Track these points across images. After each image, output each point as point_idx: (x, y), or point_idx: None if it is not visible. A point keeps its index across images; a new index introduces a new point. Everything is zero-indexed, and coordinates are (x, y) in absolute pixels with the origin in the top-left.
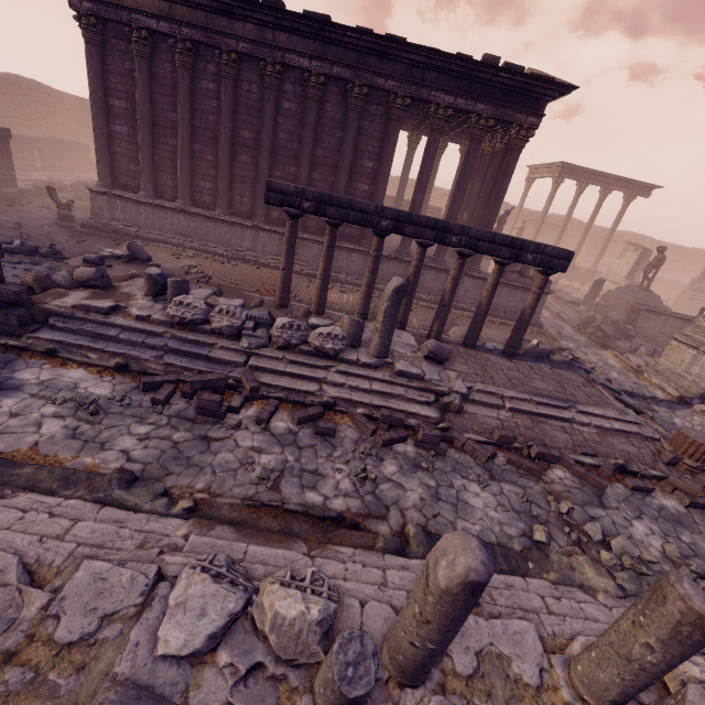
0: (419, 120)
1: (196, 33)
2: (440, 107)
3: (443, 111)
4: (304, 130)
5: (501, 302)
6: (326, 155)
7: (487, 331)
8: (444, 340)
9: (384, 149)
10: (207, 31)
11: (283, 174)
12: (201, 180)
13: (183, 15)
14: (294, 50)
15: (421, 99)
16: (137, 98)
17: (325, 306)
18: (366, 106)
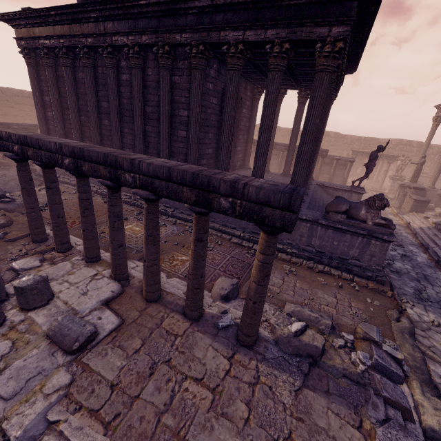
0: (257, 72)
1: (67, 41)
2: (230, 45)
3: (233, 48)
4: (133, 93)
5: (325, 245)
6: (153, 111)
7: (289, 281)
8: (165, 300)
9: (190, 97)
10: (71, 37)
11: (129, 130)
12: (87, 140)
13: (60, 32)
14: (116, 32)
15: (216, 43)
16: (50, 93)
17: (67, 244)
18: (175, 63)
